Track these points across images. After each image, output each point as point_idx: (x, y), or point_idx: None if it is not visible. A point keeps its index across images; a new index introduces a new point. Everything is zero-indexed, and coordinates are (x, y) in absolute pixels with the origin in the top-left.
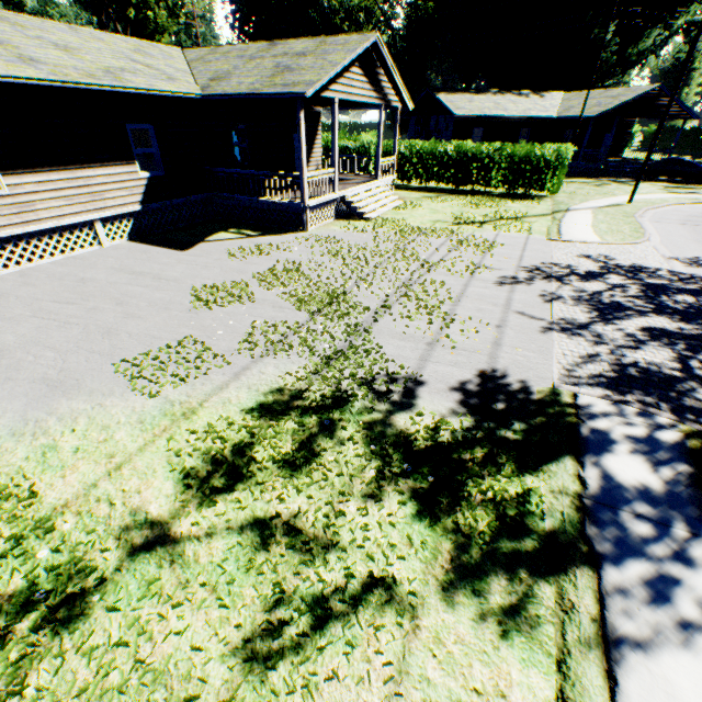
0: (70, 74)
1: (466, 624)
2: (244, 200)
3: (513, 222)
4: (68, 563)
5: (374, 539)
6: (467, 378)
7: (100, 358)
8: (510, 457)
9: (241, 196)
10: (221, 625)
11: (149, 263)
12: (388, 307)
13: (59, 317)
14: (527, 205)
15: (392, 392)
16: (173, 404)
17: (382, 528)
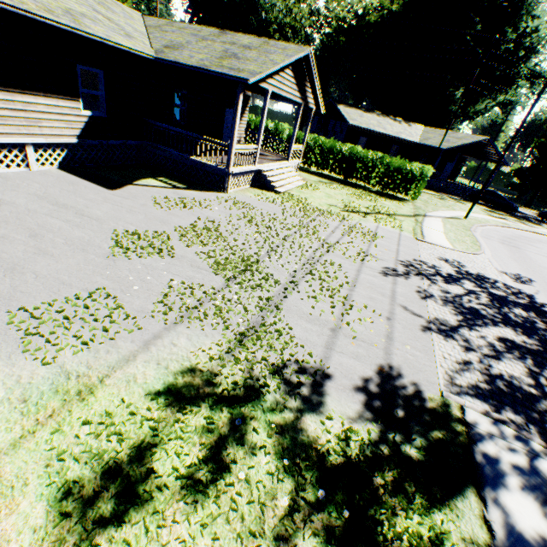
0: (27, 2)
1: None
2: (175, 154)
3: (388, 217)
4: None
5: None
6: (369, 375)
7: None
8: (420, 488)
9: (174, 151)
10: None
11: (75, 196)
12: (296, 284)
13: None
14: (396, 205)
15: (302, 384)
16: (69, 376)
17: None
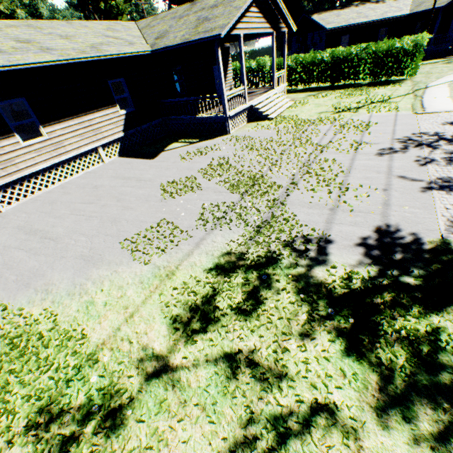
0: (71, 53)
1: (402, 448)
2: (185, 119)
3: (382, 104)
4: (109, 385)
5: (314, 371)
6: (367, 235)
7: (111, 239)
8: (416, 301)
9: (184, 117)
10: (212, 437)
11: (133, 171)
12: (296, 184)
13: (85, 213)
14: (390, 89)
15: (308, 250)
16: (159, 268)
17: (318, 361)
